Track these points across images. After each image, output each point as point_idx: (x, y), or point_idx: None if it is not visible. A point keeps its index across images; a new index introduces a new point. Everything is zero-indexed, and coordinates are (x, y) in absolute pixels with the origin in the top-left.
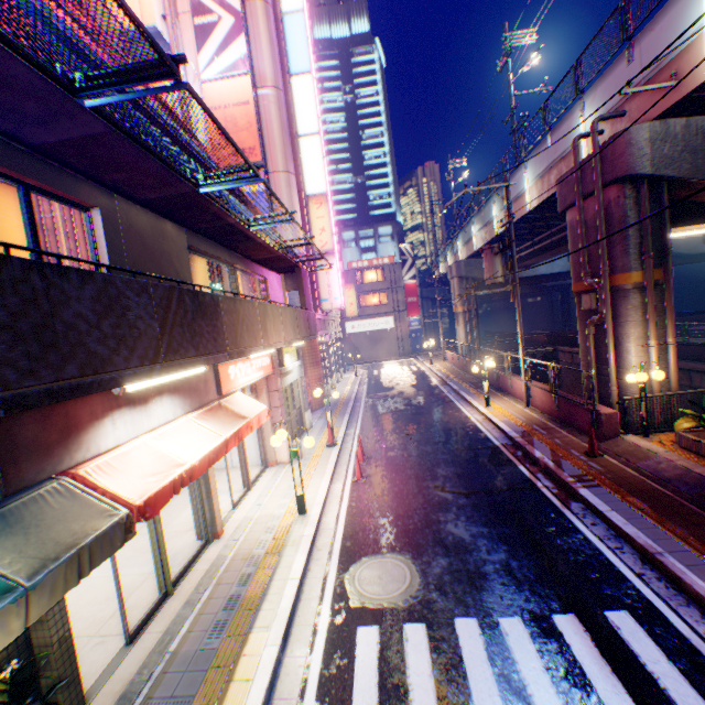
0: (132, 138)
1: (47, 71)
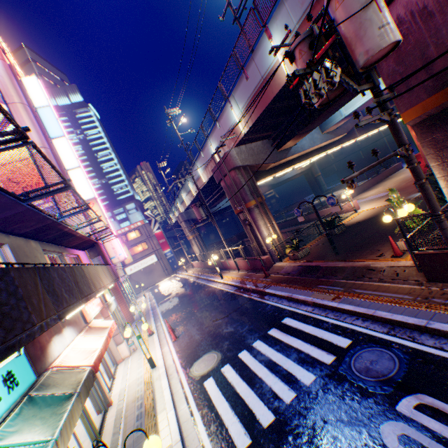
0: (37, 209)
1: (17, 197)
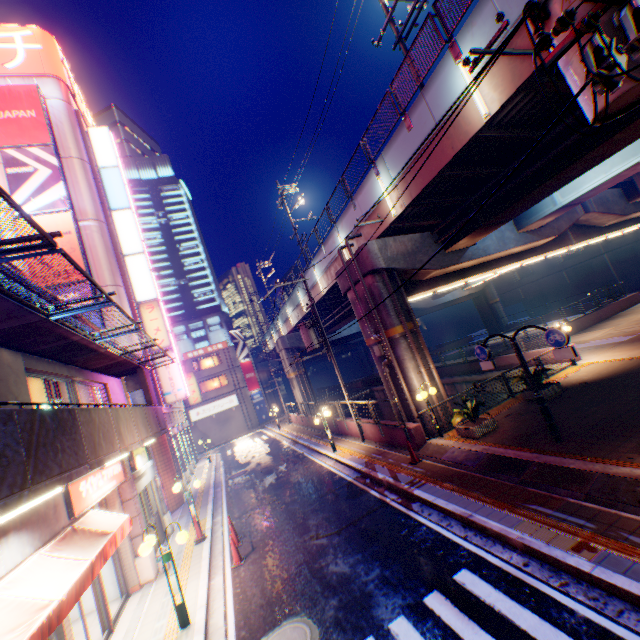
0: None
1: None
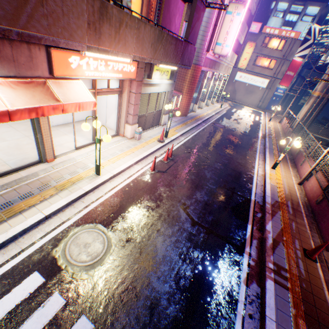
0: None
1: None
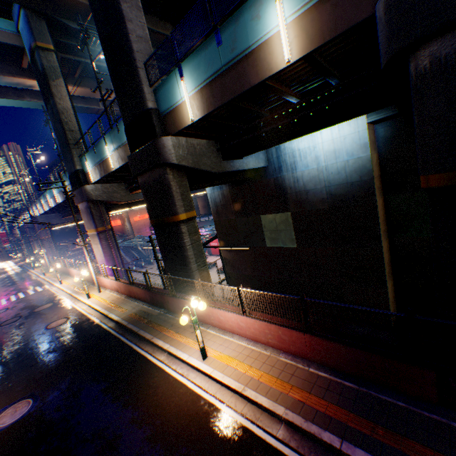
0: None
1: None
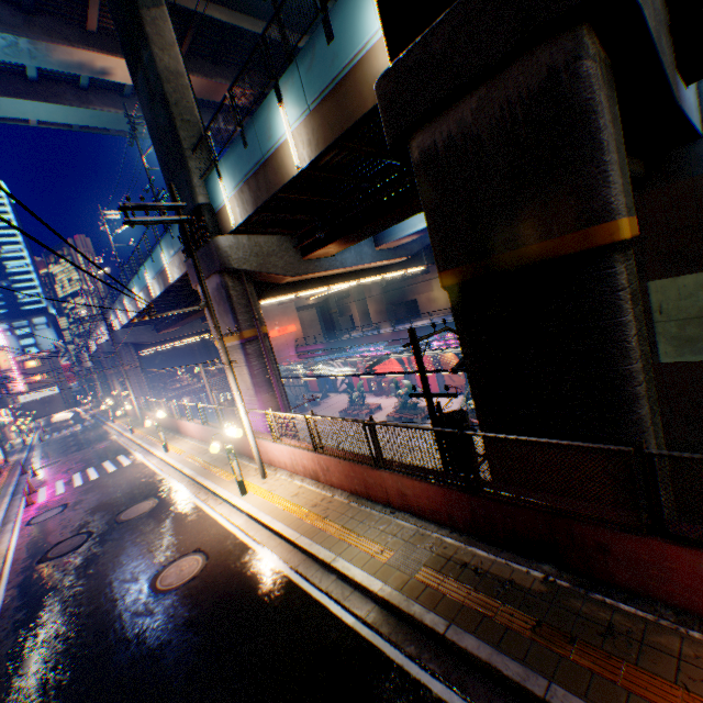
0: None
1: None
